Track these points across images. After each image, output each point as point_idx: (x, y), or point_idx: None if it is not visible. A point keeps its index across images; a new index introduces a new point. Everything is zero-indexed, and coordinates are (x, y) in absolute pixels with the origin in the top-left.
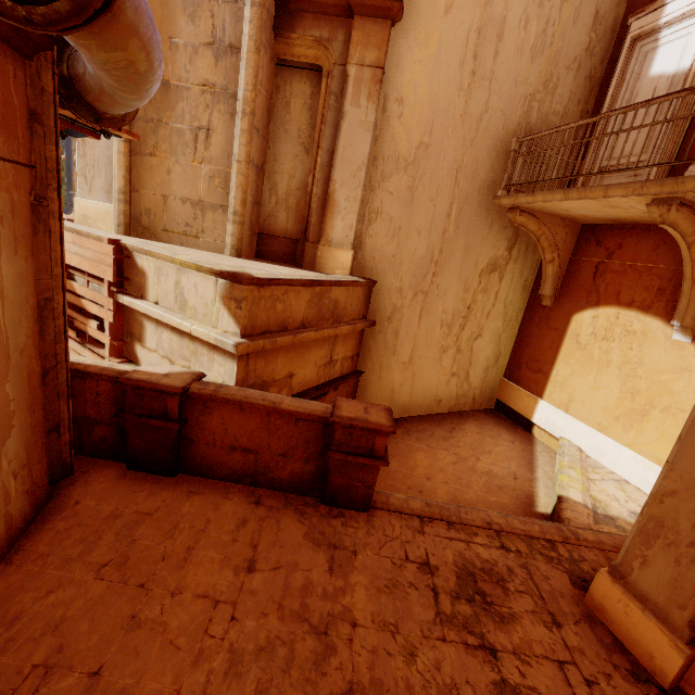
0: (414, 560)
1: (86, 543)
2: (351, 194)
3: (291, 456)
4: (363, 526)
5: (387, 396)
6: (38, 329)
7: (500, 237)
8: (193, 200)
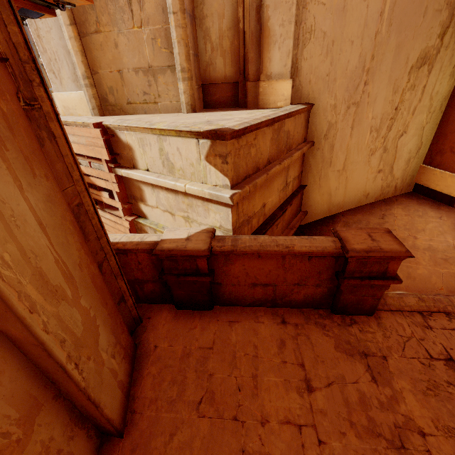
0: (438, 358)
1: (177, 384)
2: (285, 17)
3: (304, 284)
4: (377, 329)
5: (325, 200)
6: (83, 238)
7: (433, 24)
8: (144, 67)
